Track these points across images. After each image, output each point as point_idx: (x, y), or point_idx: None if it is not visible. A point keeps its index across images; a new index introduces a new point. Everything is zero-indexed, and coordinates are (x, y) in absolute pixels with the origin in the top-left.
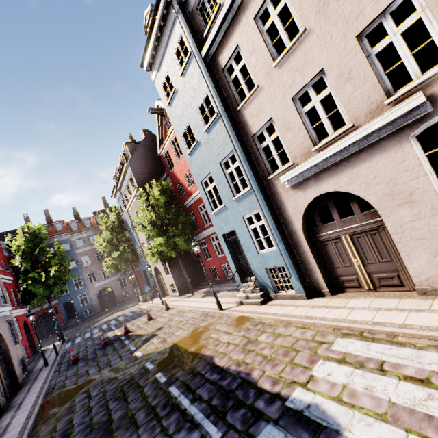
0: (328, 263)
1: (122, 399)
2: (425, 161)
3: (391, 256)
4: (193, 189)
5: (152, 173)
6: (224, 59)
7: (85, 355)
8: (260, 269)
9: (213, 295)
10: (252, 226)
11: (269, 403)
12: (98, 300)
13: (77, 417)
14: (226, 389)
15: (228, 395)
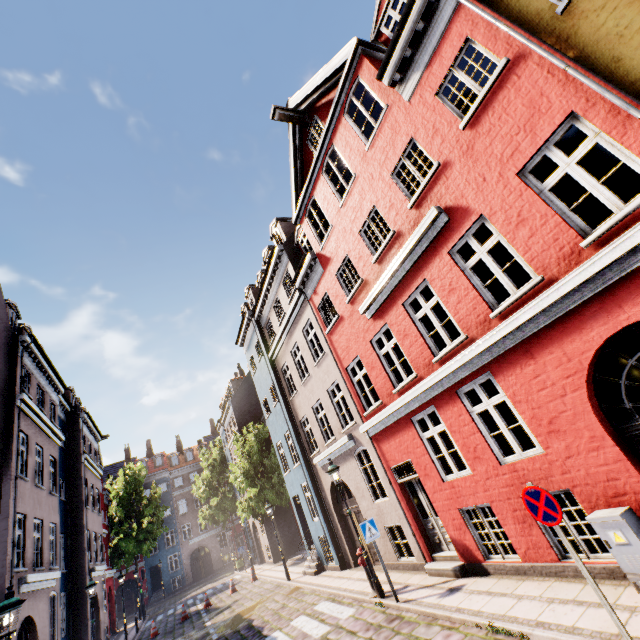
0: (351, 535)
1: None
2: (362, 471)
3: None
4: None
5: (253, 410)
6: (281, 364)
7: (165, 629)
8: (316, 537)
9: (297, 564)
10: (307, 494)
11: (259, 639)
12: (190, 564)
13: None
14: (246, 636)
15: (244, 639)
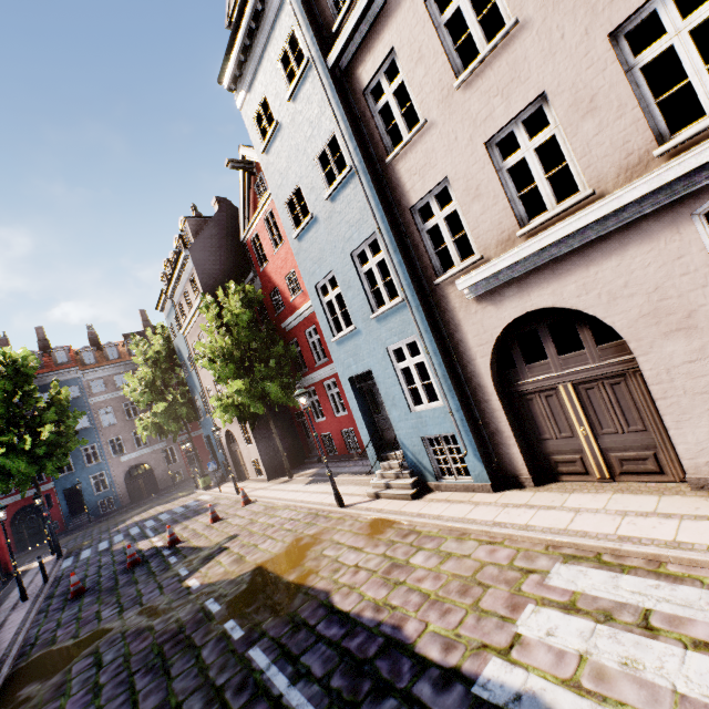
0: (531, 431)
1: (161, 670)
2: None
3: (644, 423)
4: (298, 301)
5: (229, 271)
6: (368, 72)
7: (97, 582)
8: (412, 439)
9: (326, 481)
10: (402, 364)
11: (441, 688)
12: (125, 484)
13: (73, 706)
14: (358, 656)
15: (361, 668)
